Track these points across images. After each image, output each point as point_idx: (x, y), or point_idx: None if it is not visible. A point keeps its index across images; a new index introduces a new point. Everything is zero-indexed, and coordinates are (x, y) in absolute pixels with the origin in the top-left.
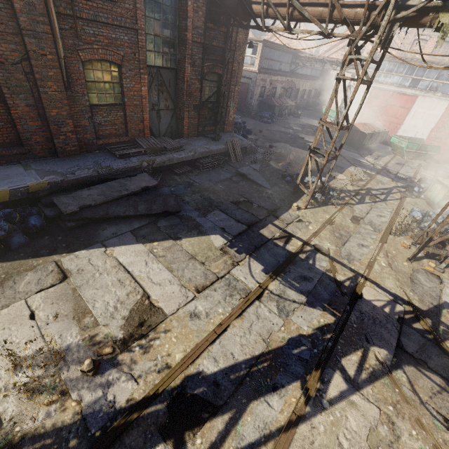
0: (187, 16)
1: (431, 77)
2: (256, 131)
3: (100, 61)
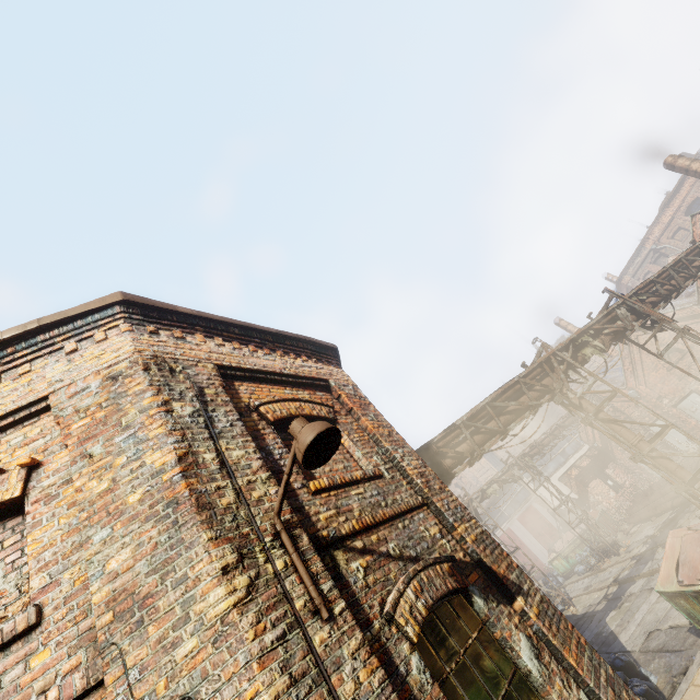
0: None
1: None
2: None
3: None
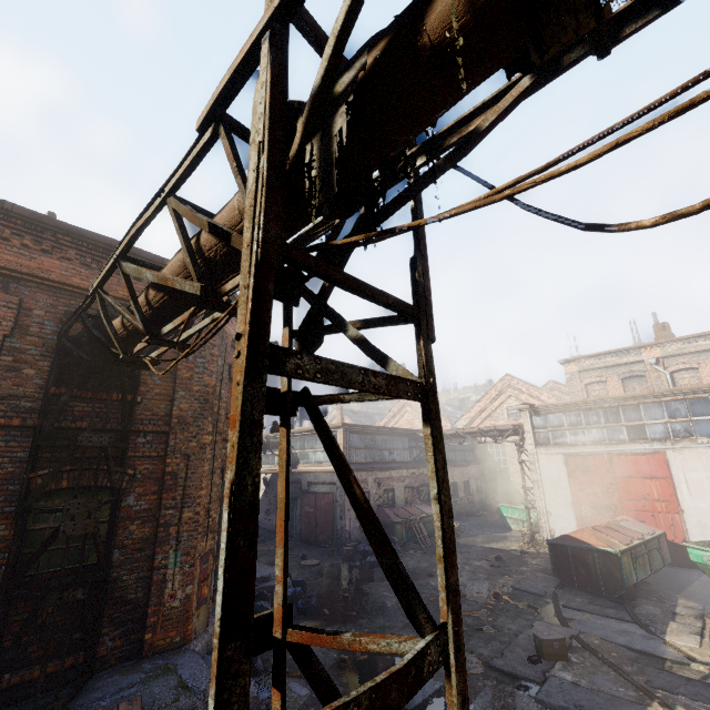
0: None
1: (659, 417)
2: (334, 599)
3: None
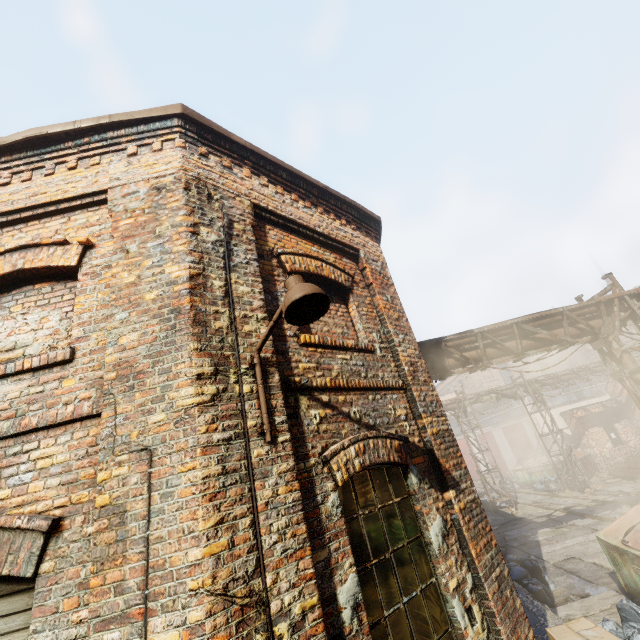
0: None
1: None
2: None
3: None
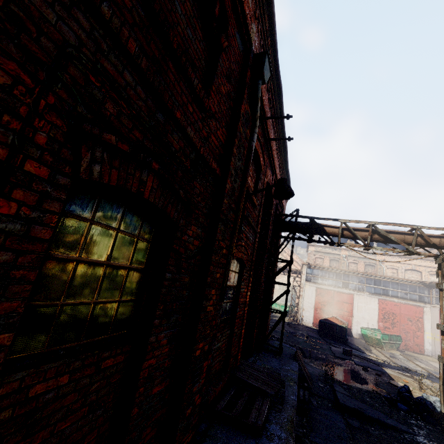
0: (269, 228)
1: (355, 281)
2: None
3: (233, 260)
